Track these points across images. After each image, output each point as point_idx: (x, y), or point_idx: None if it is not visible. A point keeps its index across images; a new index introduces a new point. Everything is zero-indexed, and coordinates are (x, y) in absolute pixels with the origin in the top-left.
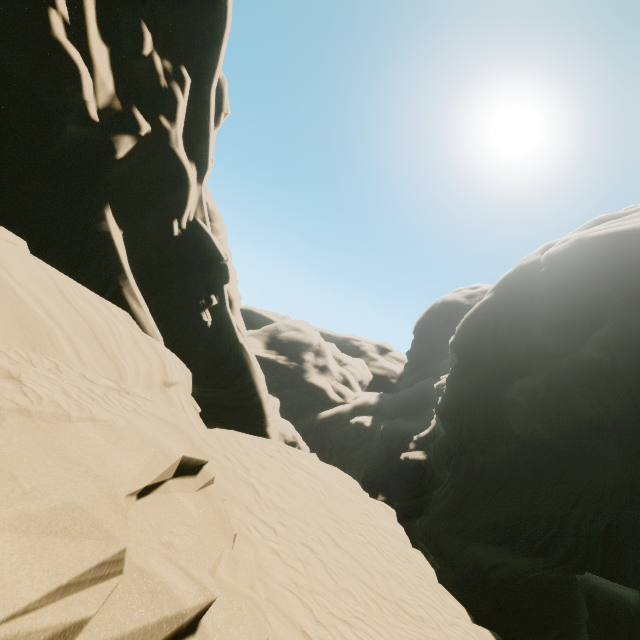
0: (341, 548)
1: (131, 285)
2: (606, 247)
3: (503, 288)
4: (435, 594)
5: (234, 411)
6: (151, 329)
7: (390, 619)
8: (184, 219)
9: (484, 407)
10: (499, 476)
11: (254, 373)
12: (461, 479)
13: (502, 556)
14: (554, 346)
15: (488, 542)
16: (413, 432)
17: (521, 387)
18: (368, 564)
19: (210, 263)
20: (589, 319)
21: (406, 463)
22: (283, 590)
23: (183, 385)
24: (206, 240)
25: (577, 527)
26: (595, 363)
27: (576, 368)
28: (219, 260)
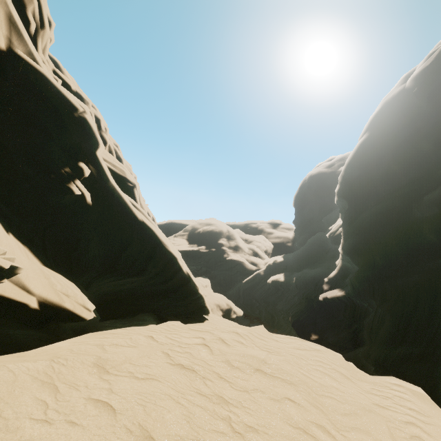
0: None
1: None
2: None
3: (376, 125)
4: None
5: (159, 297)
6: None
7: None
8: None
9: (394, 232)
10: (440, 291)
11: (166, 251)
12: (394, 304)
13: None
14: None
15: None
16: (322, 276)
17: (434, 199)
18: None
19: (58, 114)
20: None
21: (325, 302)
22: None
23: None
24: (40, 81)
25: None
26: None
27: None
28: (71, 111)
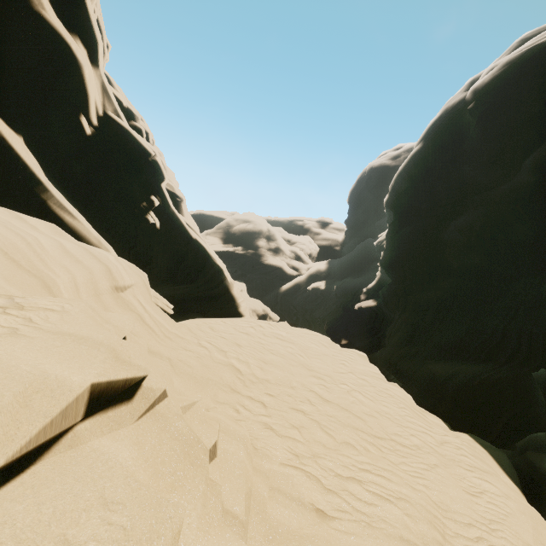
0: (329, 402)
1: (55, 197)
2: (539, 62)
3: (431, 136)
4: (419, 418)
5: (206, 301)
6: (95, 240)
7: (391, 457)
8: (92, 114)
9: (423, 251)
10: (443, 306)
11: (215, 264)
12: (410, 315)
13: (455, 367)
14: (485, 181)
15: (441, 359)
16: (362, 286)
17: (457, 226)
18: (357, 410)
19: (138, 161)
20: (521, 145)
21: (360, 311)
22: (285, 469)
23: (138, 286)
24: (126, 136)
25: (519, 333)
26: (530, 187)
27: (510, 196)
28: (147, 156)
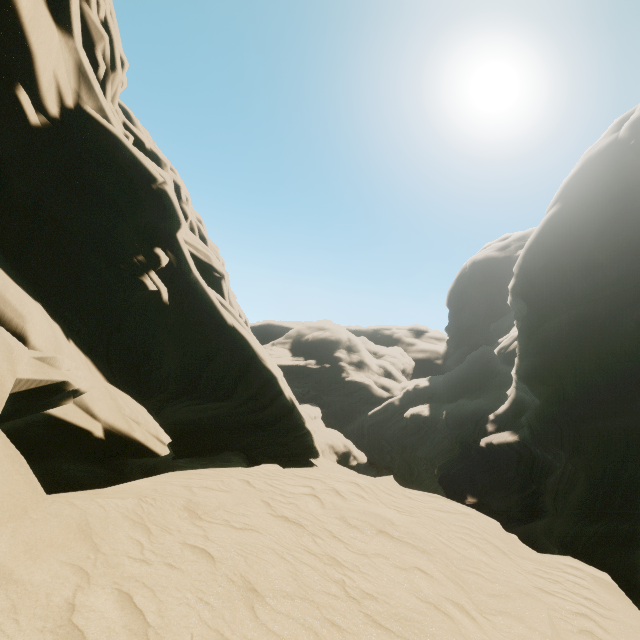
0: None
1: None
2: None
3: (573, 192)
4: None
5: (251, 430)
6: None
7: None
8: (45, 93)
9: (595, 352)
10: None
11: (263, 368)
12: (592, 458)
13: None
14: None
15: None
16: (486, 411)
17: None
18: None
19: (132, 187)
20: None
21: (490, 450)
22: None
23: None
24: (113, 145)
25: None
26: None
27: None
28: (148, 182)
